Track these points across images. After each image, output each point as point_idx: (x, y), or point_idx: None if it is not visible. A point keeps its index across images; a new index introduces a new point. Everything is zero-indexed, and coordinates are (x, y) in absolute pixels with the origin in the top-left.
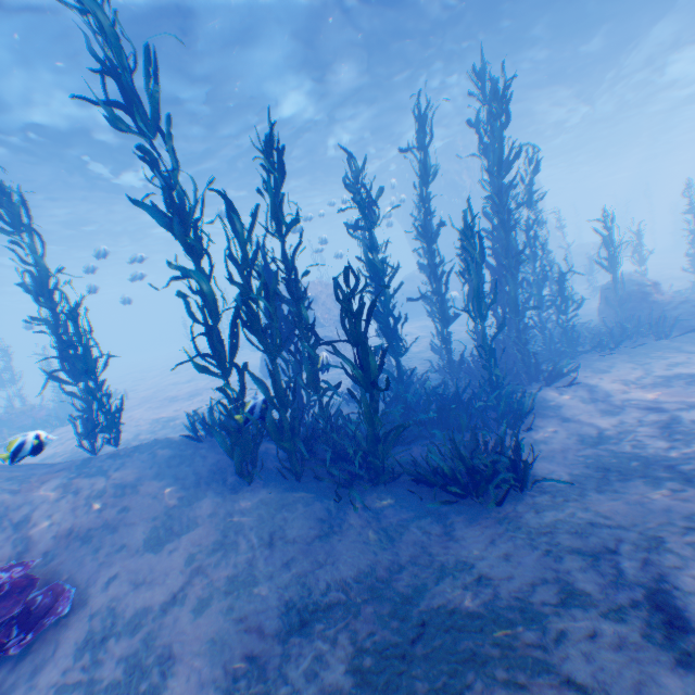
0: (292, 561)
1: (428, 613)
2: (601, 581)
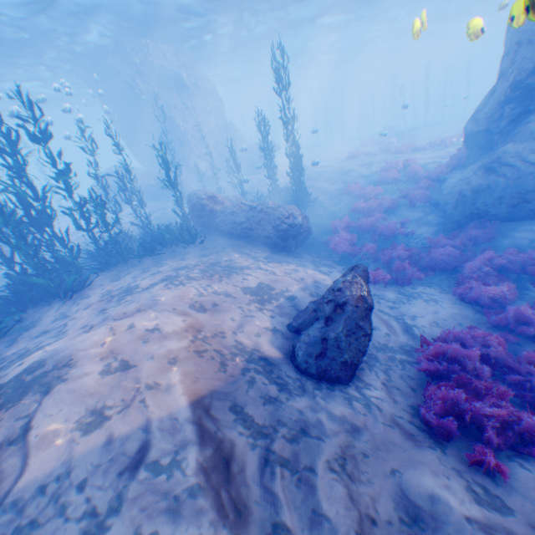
0: None
1: None
2: None
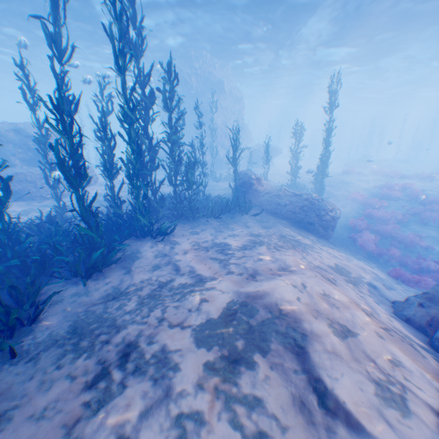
0: None
1: None
2: None
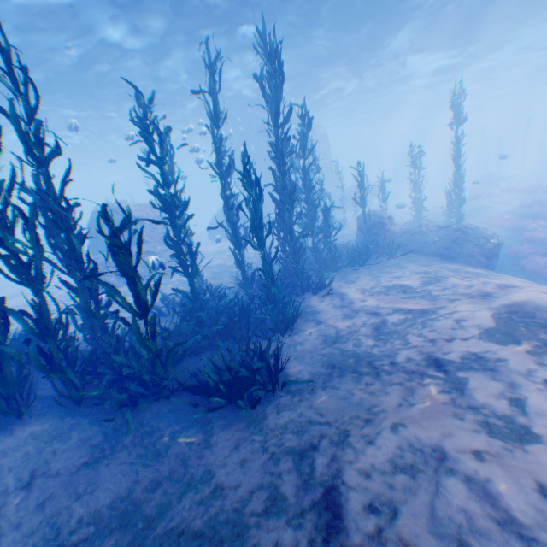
0: (49, 500)
1: (162, 537)
2: (299, 482)
